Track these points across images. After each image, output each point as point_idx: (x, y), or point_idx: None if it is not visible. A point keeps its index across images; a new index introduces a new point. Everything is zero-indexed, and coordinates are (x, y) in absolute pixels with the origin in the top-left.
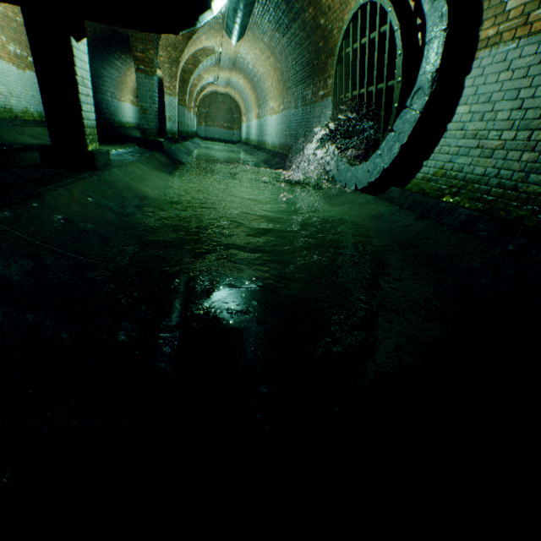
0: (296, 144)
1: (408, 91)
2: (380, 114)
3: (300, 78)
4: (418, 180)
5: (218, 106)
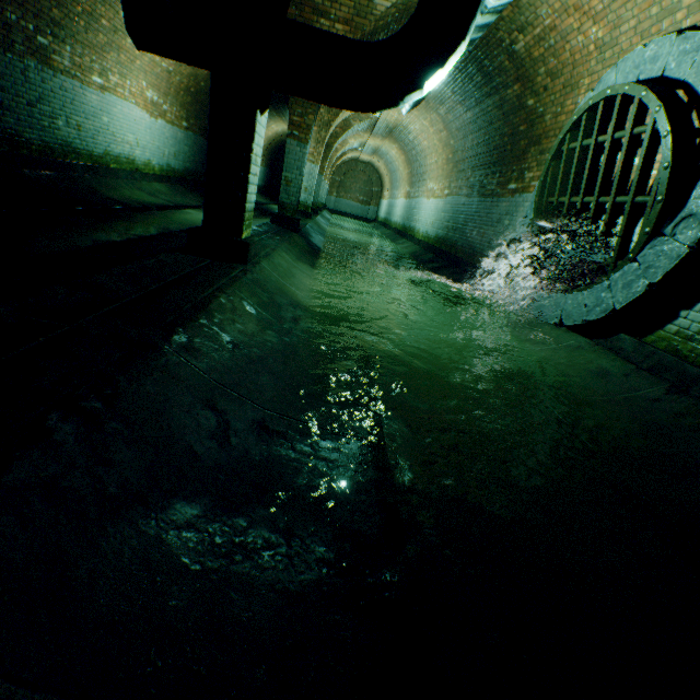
0: (462, 241)
1: (669, 214)
2: (613, 233)
3: (481, 162)
4: (668, 334)
5: (356, 175)
